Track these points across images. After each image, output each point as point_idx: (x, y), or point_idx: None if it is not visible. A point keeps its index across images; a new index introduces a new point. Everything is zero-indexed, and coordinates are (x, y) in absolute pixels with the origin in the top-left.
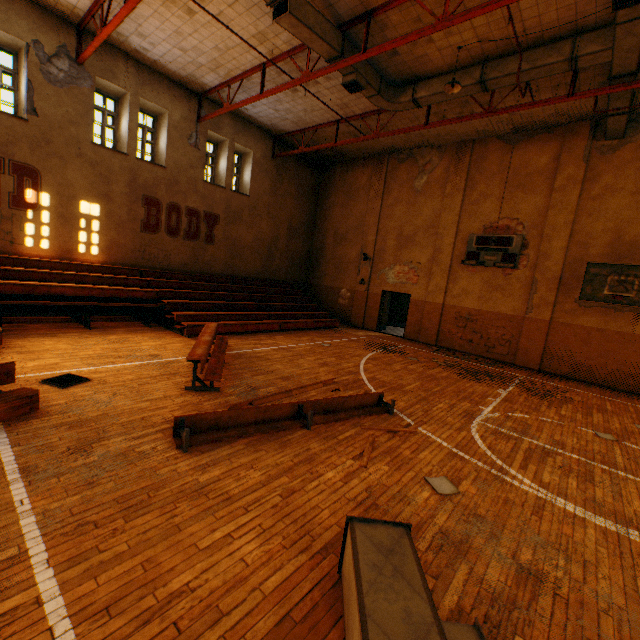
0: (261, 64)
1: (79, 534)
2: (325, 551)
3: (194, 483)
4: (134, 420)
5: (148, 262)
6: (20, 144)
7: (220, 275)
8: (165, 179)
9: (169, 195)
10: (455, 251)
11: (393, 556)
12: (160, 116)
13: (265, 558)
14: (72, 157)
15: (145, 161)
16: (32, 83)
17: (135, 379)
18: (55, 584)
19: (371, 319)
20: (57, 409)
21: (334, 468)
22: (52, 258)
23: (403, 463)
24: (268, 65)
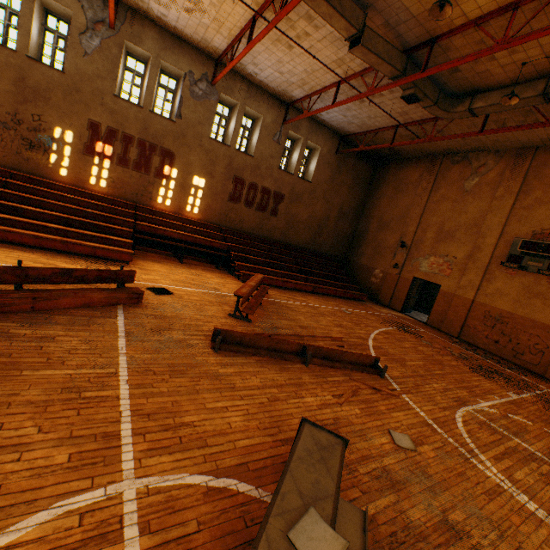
0: (337, 81)
1: (145, 374)
2: (285, 441)
3: (215, 371)
4: (191, 324)
5: (228, 223)
6: (168, 137)
7: (276, 241)
8: (251, 165)
9: (251, 177)
10: (496, 252)
11: (324, 451)
12: (257, 119)
13: (243, 428)
14: (195, 146)
15: (240, 151)
16: (183, 98)
17: (199, 300)
18: (128, 393)
19: (397, 300)
20: (151, 305)
21: (315, 396)
22: (170, 212)
23: (374, 413)
24: (342, 82)
